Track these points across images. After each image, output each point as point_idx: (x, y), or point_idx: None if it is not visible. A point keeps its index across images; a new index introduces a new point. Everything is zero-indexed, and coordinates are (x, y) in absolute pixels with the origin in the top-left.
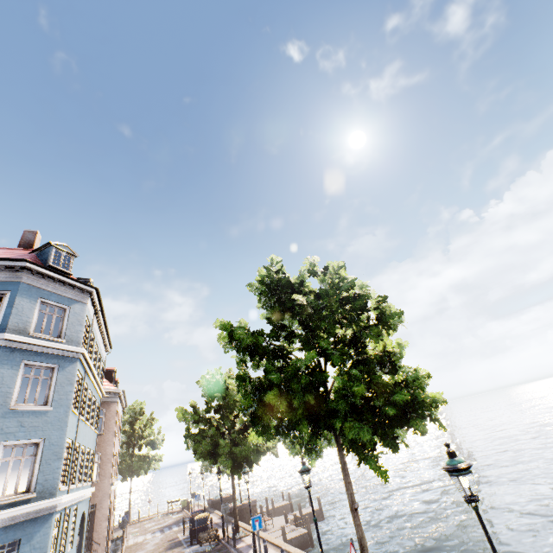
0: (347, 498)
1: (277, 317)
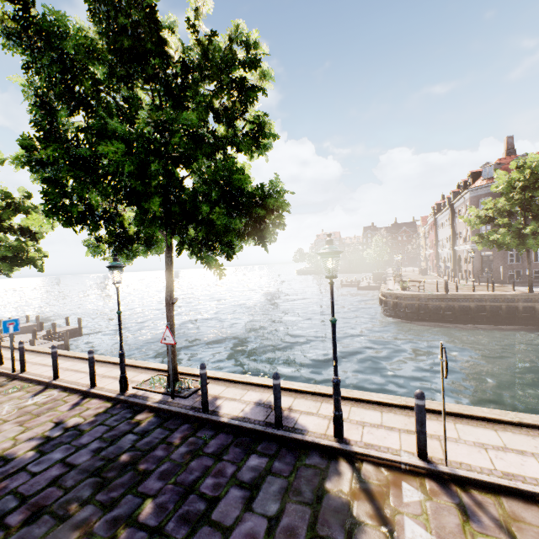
0: (166, 294)
1: (119, 60)
